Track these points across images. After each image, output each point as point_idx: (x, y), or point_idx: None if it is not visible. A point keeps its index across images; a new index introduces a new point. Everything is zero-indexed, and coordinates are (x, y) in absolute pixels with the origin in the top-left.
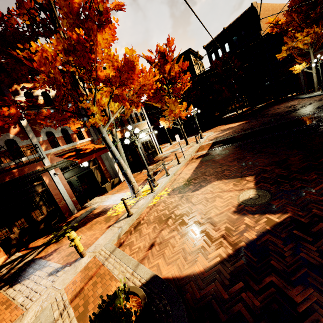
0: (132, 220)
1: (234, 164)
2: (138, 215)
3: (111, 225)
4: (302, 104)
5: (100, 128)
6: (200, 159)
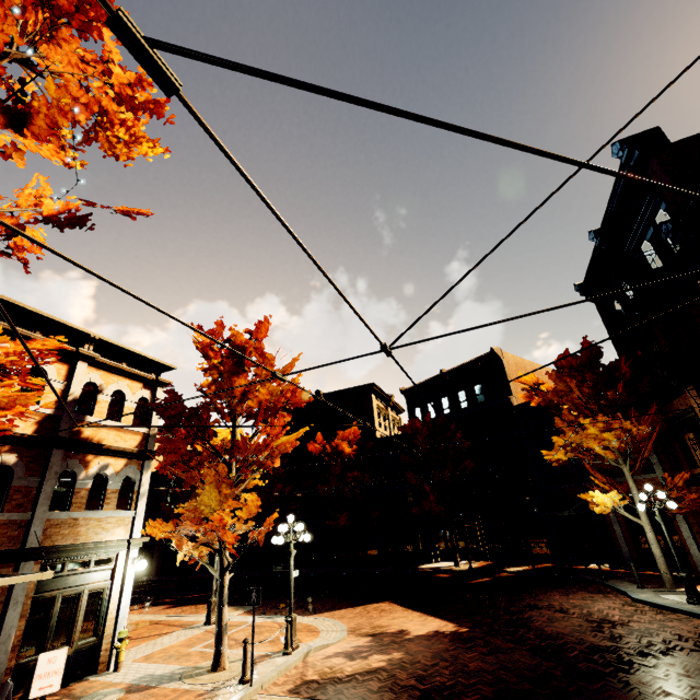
0: None
1: None
2: None
3: None
4: (639, 631)
5: None
6: None
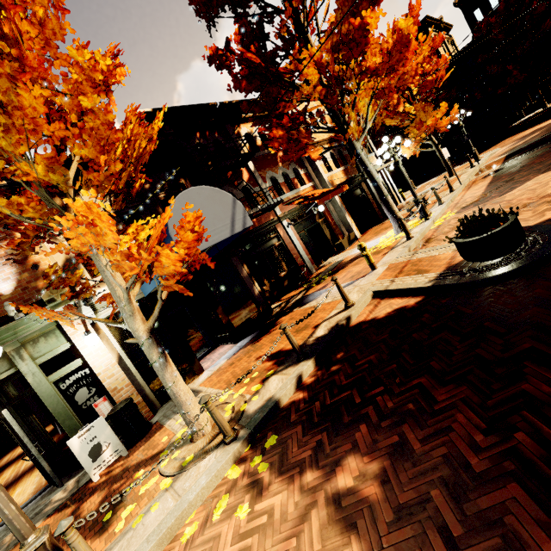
0: (417, 239)
1: None
2: (421, 236)
3: (387, 252)
4: None
5: (354, 144)
6: (491, 176)
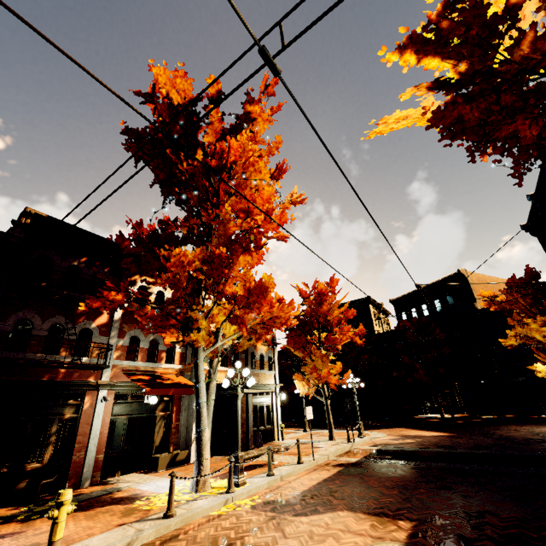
0: (168, 526)
1: (391, 494)
2: (181, 521)
3: (128, 522)
4: None
5: (199, 351)
6: (339, 468)
